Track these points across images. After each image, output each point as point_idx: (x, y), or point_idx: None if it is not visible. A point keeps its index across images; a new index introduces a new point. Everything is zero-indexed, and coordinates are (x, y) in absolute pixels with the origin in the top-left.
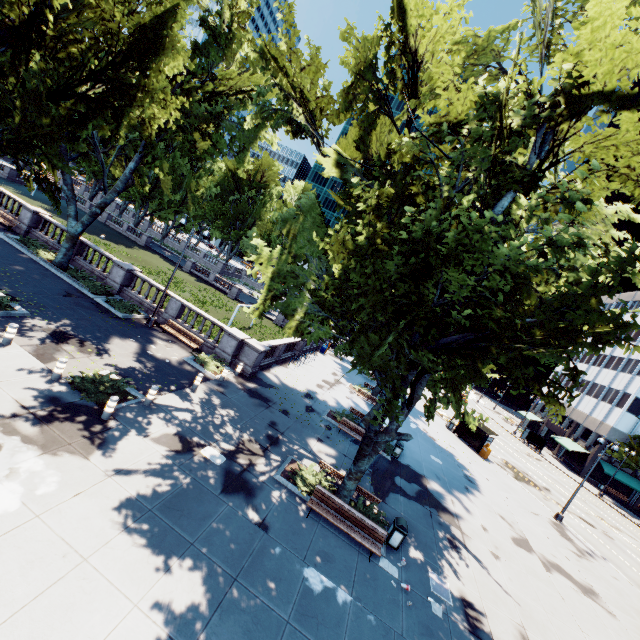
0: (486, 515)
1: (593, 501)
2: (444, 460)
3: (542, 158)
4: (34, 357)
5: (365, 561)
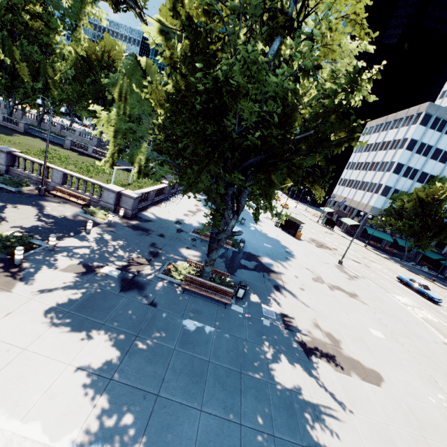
0: (298, 270)
1: (361, 250)
2: (273, 245)
3: (298, 3)
4: None
5: (222, 308)
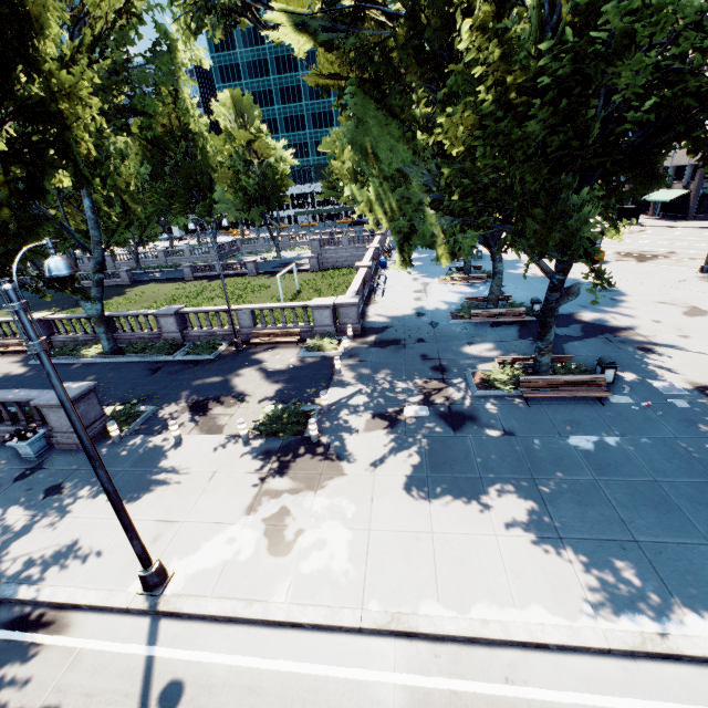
0: (648, 310)
1: None
2: None
3: None
4: (210, 435)
5: (600, 407)
